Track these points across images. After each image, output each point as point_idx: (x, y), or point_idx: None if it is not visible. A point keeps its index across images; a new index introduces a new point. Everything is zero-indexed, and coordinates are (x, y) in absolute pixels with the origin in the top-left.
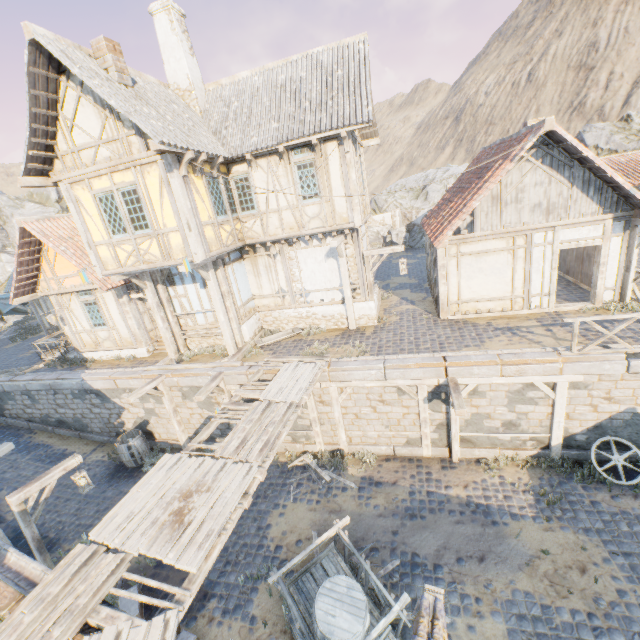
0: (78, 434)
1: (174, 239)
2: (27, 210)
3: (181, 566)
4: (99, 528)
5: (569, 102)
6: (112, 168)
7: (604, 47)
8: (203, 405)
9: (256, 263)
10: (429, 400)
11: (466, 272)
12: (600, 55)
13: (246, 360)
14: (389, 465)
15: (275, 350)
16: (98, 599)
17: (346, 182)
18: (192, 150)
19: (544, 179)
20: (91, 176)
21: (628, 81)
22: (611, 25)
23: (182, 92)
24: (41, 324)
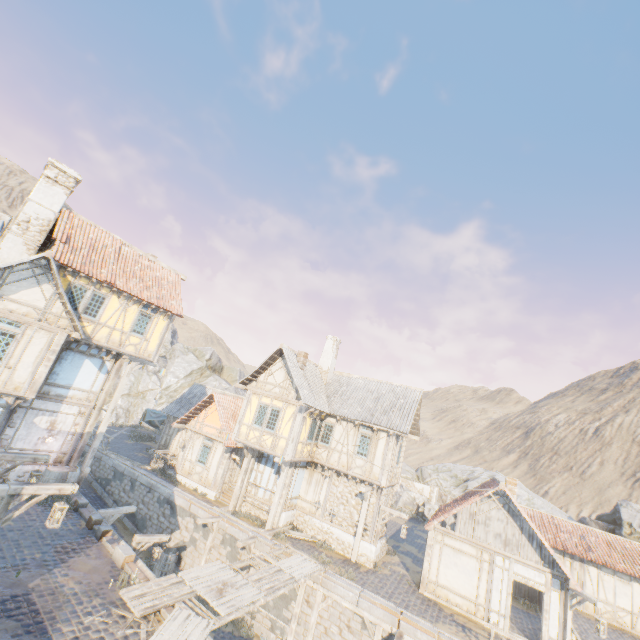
0: (135, 530)
1: (282, 442)
2: (188, 357)
3: (218, 609)
4: (183, 572)
5: (632, 470)
6: (276, 397)
7: None
8: (230, 555)
9: (312, 475)
10: None
11: (445, 559)
12: None
13: (274, 538)
14: None
15: (295, 543)
16: (182, 598)
17: (384, 457)
18: (314, 408)
19: (504, 518)
20: (264, 395)
21: None
22: None
23: (322, 371)
24: (160, 439)
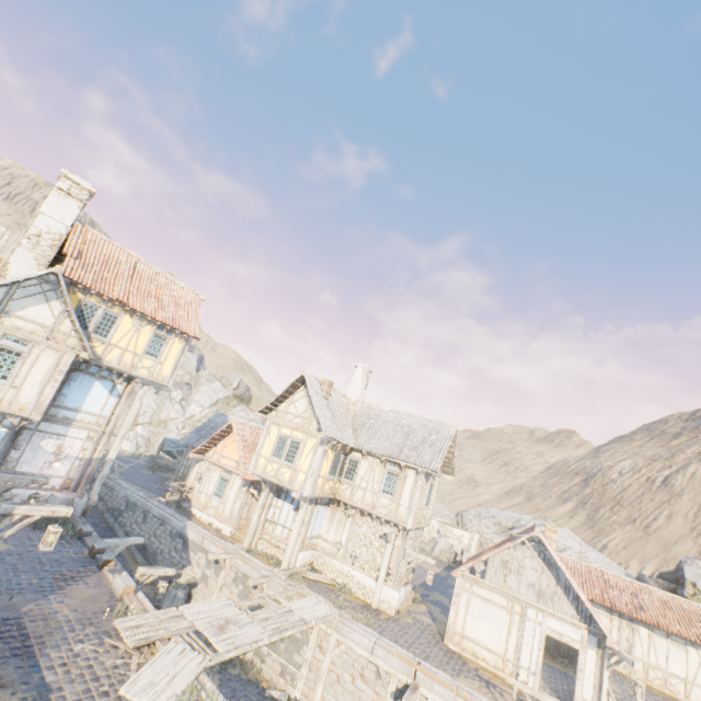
0: (146, 564)
1: (301, 476)
2: (214, 385)
3: (216, 645)
4: (185, 607)
5: None
6: (296, 428)
7: None
8: (242, 595)
9: (335, 513)
10: (396, 697)
11: (473, 610)
12: None
13: (289, 578)
14: None
15: (311, 585)
16: (180, 632)
17: (412, 496)
18: (337, 440)
19: (538, 567)
20: (284, 425)
21: None
22: None
23: (350, 402)
24: (178, 470)
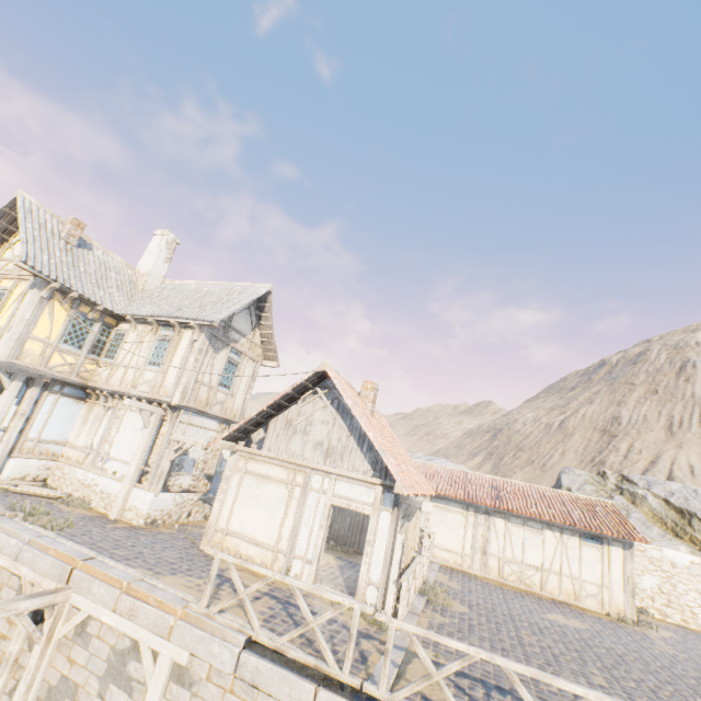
0: None
1: None
2: None
3: None
4: None
5: (592, 456)
6: (6, 275)
7: (626, 423)
8: None
9: (92, 410)
10: (37, 622)
11: (244, 494)
12: (622, 428)
13: None
14: None
15: (7, 496)
16: None
17: (183, 362)
18: (62, 284)
19: (331, 419)
20: None
21: (646, 458)
22: (632, 409)
23: (140, 275)
24: None
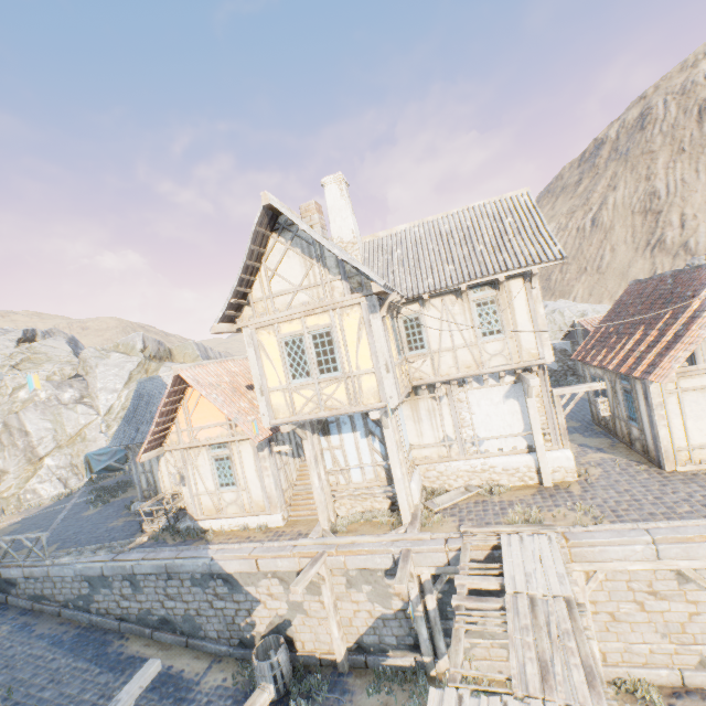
0: (185, 641)
1: (366, 382)
2: (112, 360)
3: None
4: None
5: (645, 241)
6: (308, 312)
7: (665, 195)
8: (375, 597)
9: (416, 407)
10: None
11: (692, 411)
12: (663, 201)
13: (428, 530)
14: (687, 705)
15: (459, 515)
16: None
17: (534, 317)
18: (394, 291)
19: None
20: (282, 320)
21: (704, 220)
22: (665, 178)
23: (345, 244)
24: (137, 484)
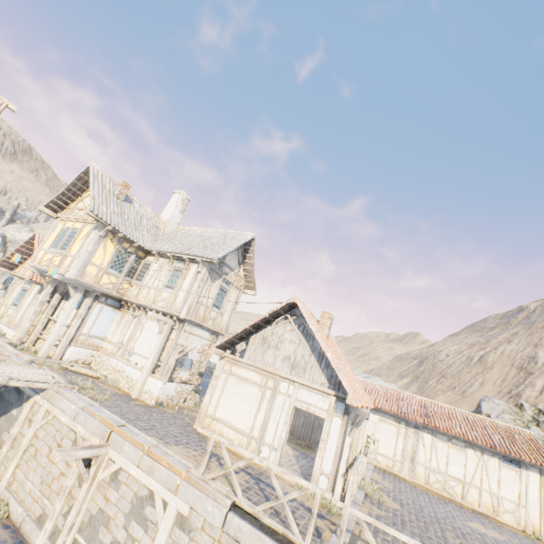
0: None
1: (69, 260)
2: None
3: None
4: None
5: (509, 389)
6: (78, 219)
7: (542, 363)
8: None
9: (124, 316)
10: (85, 466)
11: (228, 390)
12: (538, 367)
13: (40, 365)
14: None
15: (67, 373)
16: None
17: (190, 287)
18: (114, 227)
19: (297, 340)
20: (70, 220)
21: None
22: None
23: (162, 222)
24: None
